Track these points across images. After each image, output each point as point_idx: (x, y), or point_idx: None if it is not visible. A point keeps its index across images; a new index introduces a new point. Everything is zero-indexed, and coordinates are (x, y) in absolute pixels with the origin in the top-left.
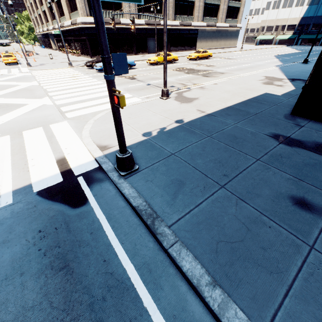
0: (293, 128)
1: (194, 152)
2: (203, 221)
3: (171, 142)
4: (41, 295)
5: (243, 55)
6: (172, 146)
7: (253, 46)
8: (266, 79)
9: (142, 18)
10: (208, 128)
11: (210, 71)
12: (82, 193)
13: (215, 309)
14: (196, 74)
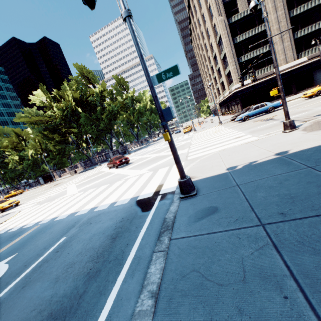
0: None
1: (264, 184)
2: (200, 247)
3: (247, 174)
4: (99, 245)
5: None
6: (244, 178)
7: None
8: None
9: (303, 56)
10: None
11: None
12: (152, 204)
13: (136, 310)
14: None
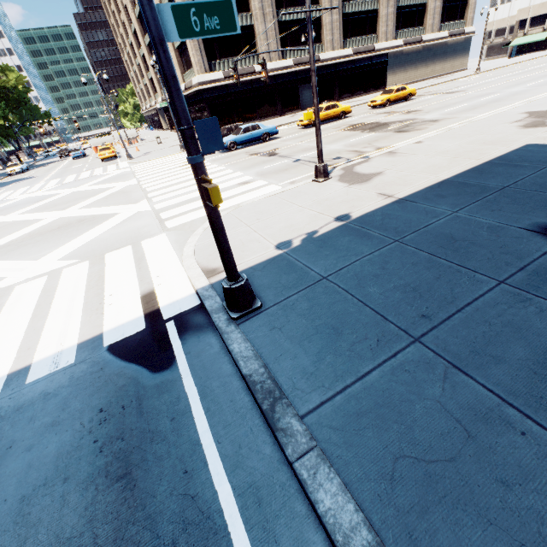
0: None
1: (364, 272)
2: (368, 409)
3: (323, 257)
4: (84, 520)
5: (481, 80)
6: (324, 263)
7: (504, 60)
8: (530, 117)
9: (289, 57)
10: (397, 225)
11: (411, 121)
12: (169, 349)
13: None
14: (383, 130)
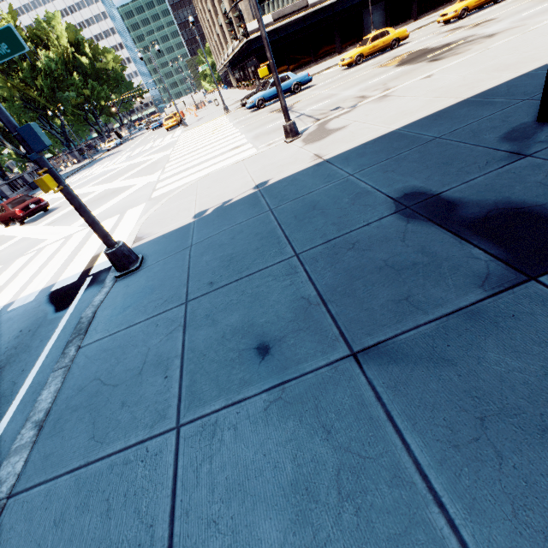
0: (488, 165)
1: (217, 241)
2: (112, 348)
3: (210, 226)
4: None
5: None
6: (205, 232)
7: None
8: None
9: None
10: (289, 192)
11: (462, 41)
12: (75, 296)
13: (12, 448)
14: (418, 60)
